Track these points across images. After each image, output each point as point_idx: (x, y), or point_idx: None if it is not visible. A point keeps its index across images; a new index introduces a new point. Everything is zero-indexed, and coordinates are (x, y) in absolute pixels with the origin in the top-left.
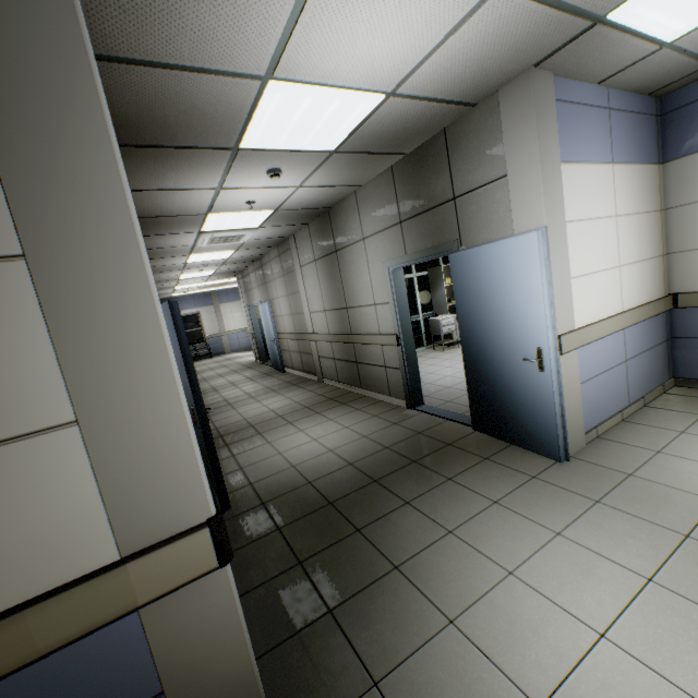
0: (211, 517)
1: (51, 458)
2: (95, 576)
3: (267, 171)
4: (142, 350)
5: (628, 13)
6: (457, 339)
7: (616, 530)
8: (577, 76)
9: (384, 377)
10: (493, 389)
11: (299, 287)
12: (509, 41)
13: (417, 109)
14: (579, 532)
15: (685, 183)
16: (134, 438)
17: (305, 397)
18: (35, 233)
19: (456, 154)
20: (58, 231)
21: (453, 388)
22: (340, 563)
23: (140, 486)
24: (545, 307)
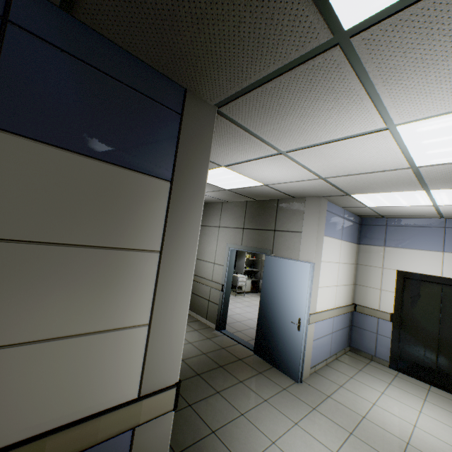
0: (177, 382)
1: (133, 339)
2: (131, 403)
3: None
4: (181, 297)
5: (358, 197)
6: (245, 291)
7: (322, 425)
8: (335, 203)
9: (206, 306)
10: (271, 333)
11: None
12: (317, 189)
13: (272, 191)
14: (306, 424)
15: (366, 256)
16: (165, 337)
17: None
18: (168, 245)
19: (281, 212)
20: (175, 245)
21: (241, 323)
22: (180, 424)
23: (159, 360)
24: (307, 299)
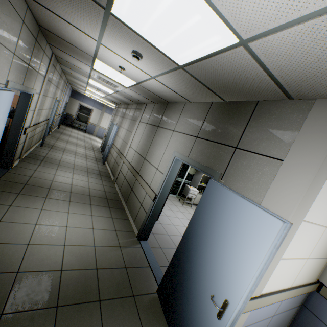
0: None
1: None
2: None
3: (132, 50)
4: None
5: None
6: (192, 203)
7: None
8: None
9: (137, 209)
10: (181, 285)
11: (133, 130)
12: None
13: (253, 72)
14: None
15: None
16: None
17: (96, 187)
18: None
19: (256, 121)
20: None
21: (170, 237)
22: None
23: None
24: (252, 280)
